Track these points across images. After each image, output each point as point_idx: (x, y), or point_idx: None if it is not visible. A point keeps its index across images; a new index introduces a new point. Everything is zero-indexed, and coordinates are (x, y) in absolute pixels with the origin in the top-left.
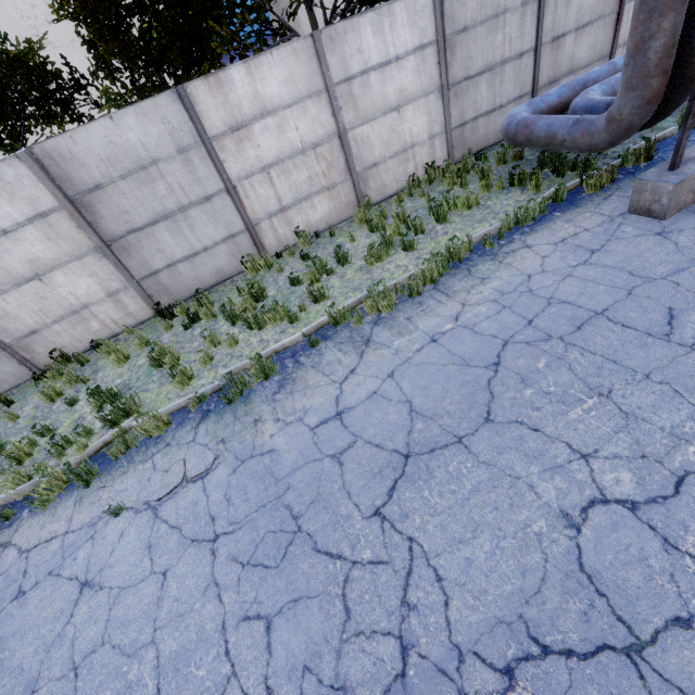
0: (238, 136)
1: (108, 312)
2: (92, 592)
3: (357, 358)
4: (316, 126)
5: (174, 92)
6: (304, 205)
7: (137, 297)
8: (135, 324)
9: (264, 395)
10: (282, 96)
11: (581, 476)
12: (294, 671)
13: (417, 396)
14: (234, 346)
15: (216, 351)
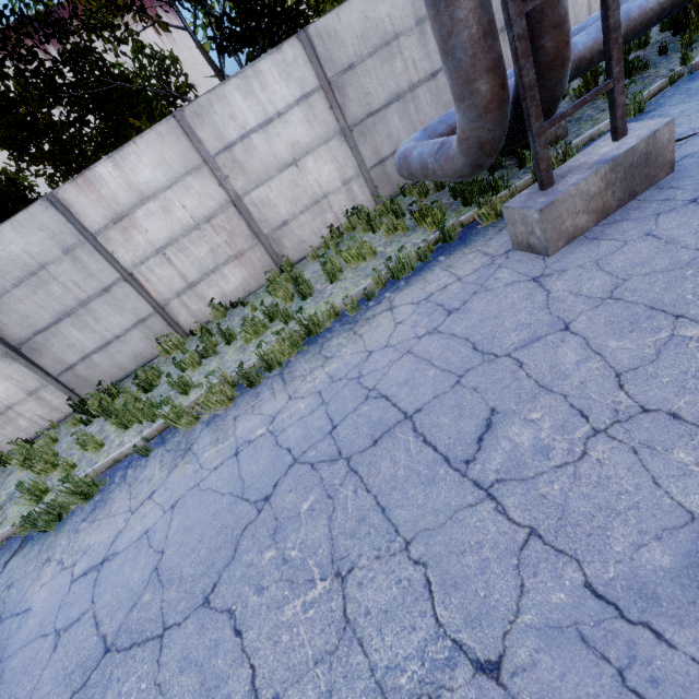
0: (122, 226)
1: (33, 409)
2: None
3: (165, 475)
4: (205, 199)
5: (45, 200)
6: (214, 278)
7: (58, 392)
8: (63, 417)
9: (74, 522)
10: (159, 179)
11: None
12: None
13: (173, 545)
14: (99, 450)
15: (86, 454)
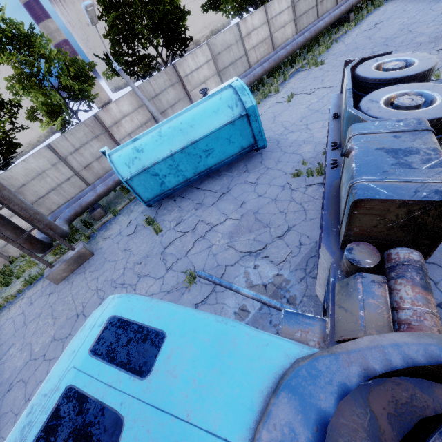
0: None
1: None
2: None
3: None
4: None
5: None
6: None
7: None
8: None
9: None
10: None
11: None
12: None
13: None
14: None
15: None
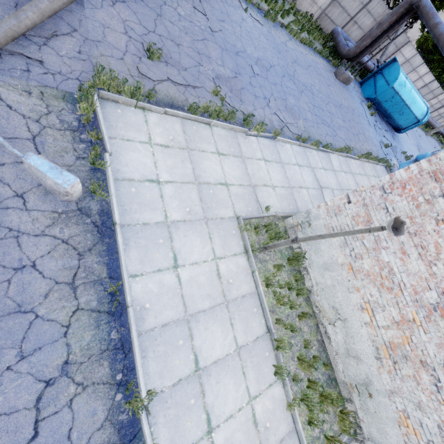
0: None
1: None
2: (245, 22)
3: (289, 40)
4: None
5: None
6: None
7: None
8: None
9: (271, 24)
10: None
11: (314, 84)
12: (282, 65)
13: (298, 57)
14: (261, 1)
15: None
